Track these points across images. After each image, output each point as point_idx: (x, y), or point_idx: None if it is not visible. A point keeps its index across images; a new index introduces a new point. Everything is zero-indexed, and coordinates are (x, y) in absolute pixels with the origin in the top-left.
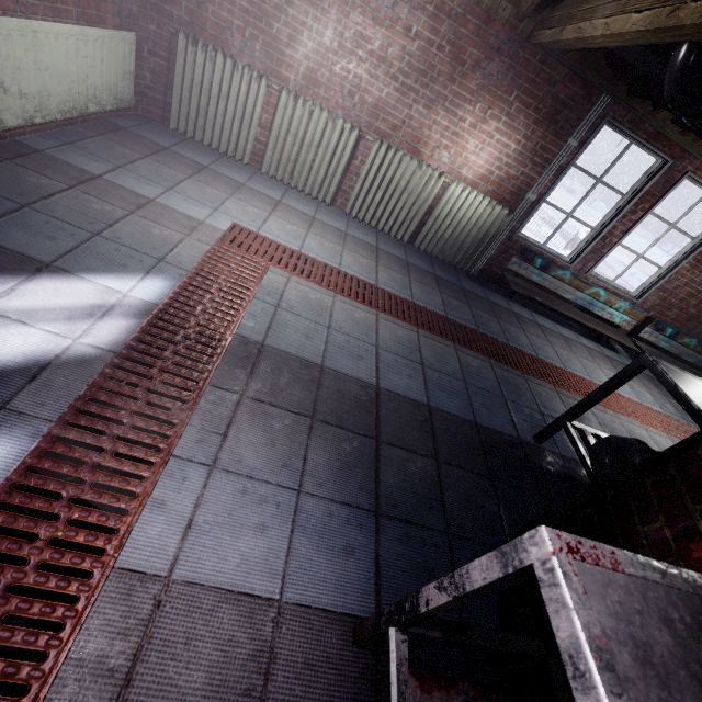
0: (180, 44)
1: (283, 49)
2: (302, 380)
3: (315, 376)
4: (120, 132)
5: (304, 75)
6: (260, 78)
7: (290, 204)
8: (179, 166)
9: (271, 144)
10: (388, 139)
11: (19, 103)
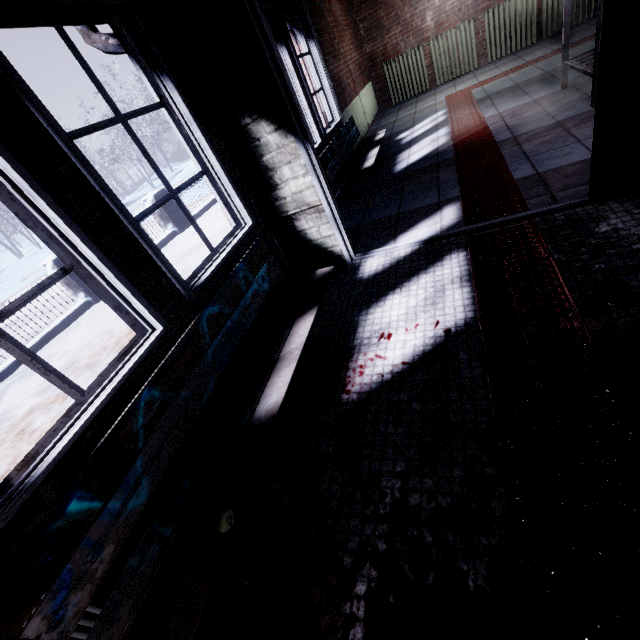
0: (385, 69)
1: (421, 28)
2: (509, 89)
3: (514, 86)
4: (383, 116)
5: (434, 27)
6: (418, 48)
7: (459, 82)
8: (409, 106)
9: (435, 69)
10: (490, 7)
11: (368, 117)
